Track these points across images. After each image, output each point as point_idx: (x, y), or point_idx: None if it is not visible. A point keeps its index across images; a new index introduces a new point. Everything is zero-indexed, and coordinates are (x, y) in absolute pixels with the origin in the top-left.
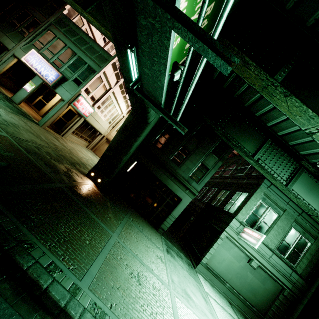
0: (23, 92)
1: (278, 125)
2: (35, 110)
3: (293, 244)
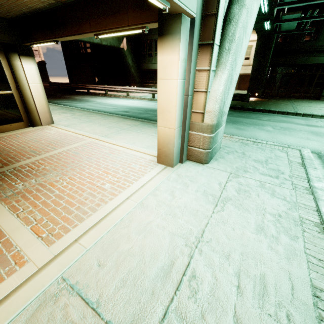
0: None
1: None
2: None
3: None
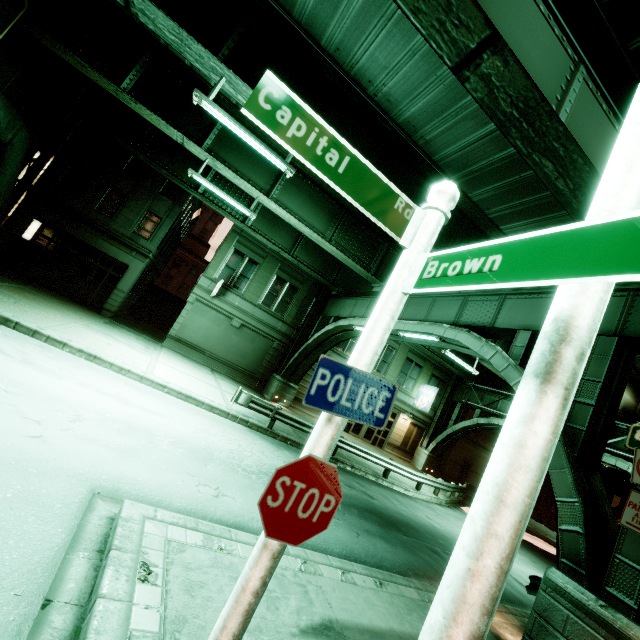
0: None
1: None
2: None
3: (279, 294)
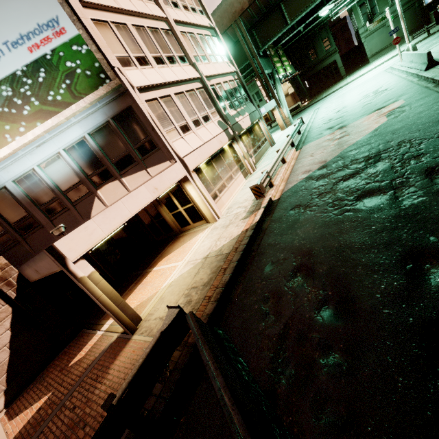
0: None
1: None
2: None
3: None
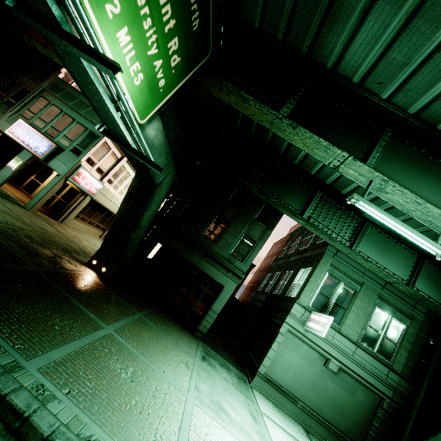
0: (7, 170)
1: (322, 172)
2: (25, 194)
3: (382, 330)
